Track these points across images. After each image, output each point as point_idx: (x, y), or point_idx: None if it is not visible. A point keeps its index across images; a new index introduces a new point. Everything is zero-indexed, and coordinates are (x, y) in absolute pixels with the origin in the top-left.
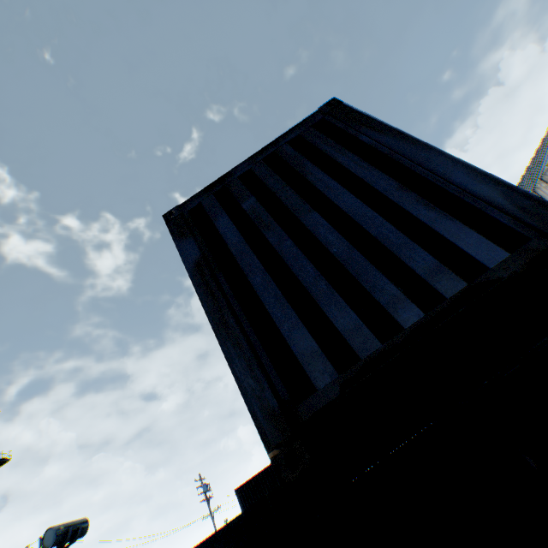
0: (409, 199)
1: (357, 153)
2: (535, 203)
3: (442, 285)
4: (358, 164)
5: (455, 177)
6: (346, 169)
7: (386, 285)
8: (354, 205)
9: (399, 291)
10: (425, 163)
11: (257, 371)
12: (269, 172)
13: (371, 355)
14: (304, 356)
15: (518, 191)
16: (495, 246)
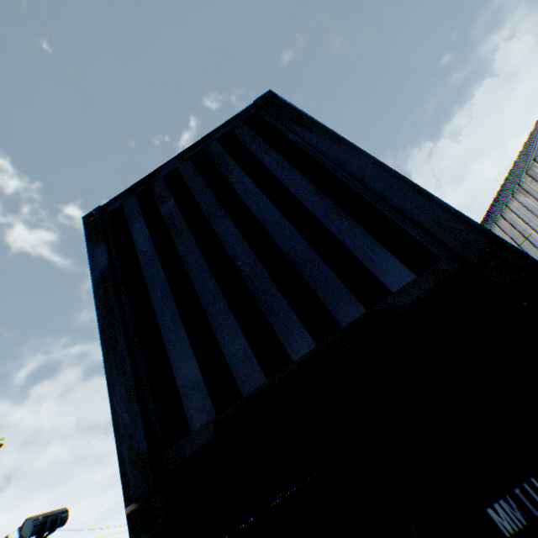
0: (324, 206)
1: (282, 152)
2: (451, 216)
3: (340, 310)
4: (280, 165)
5: (373, 183)
6: (268, 170)
7: (283, 307)
8: (268, 211)
9: (295, 315)
10: (346, 166)
11: (135, 404)
12: (193, 172)
13: (253, 392)
14: (186, 389)
15: (435, 201)
16: (402, 265)
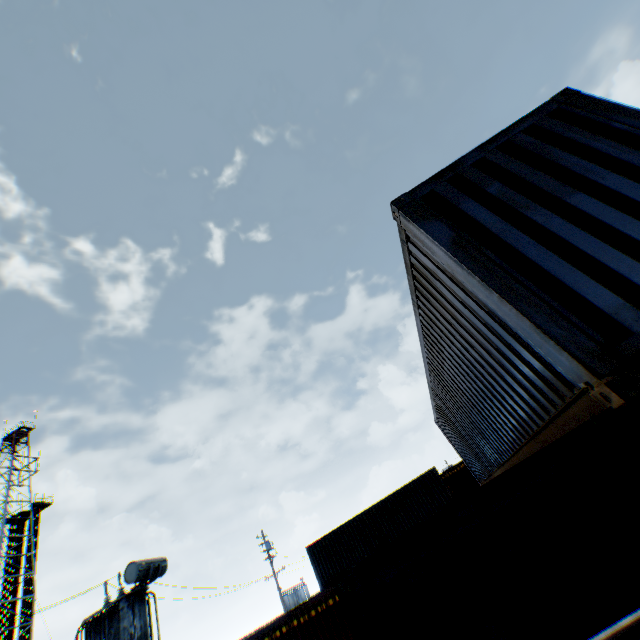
0: None
1: (612, 139)
2: None
3: None
4: (617, 149)
5: None
6: (603, 153)
7: None
8: (625, 185)
9: None
10: None
11: (562, 322)
12: (508, 159)
13: None
14: (610, 309)
15: None
16: None
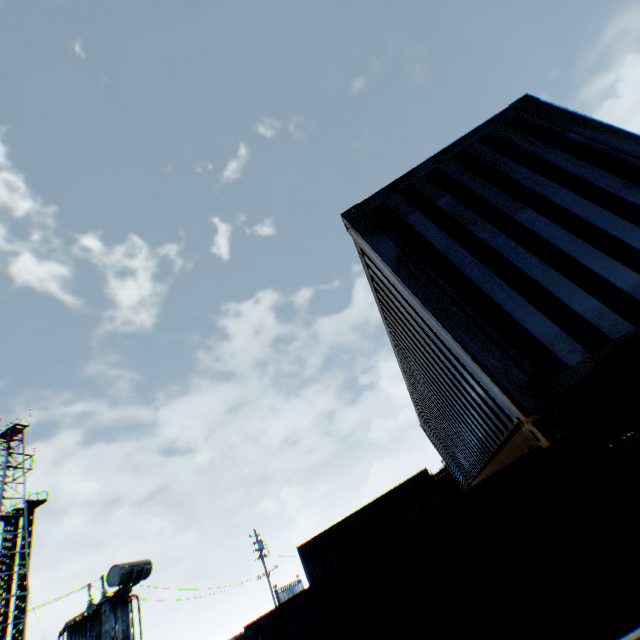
0: (639, 195)
1: (566, 151)
2: None
3: None
4: (570, 162)
5: None
6: (556, 167)
7: (628, 275)
8: (575, 201)
9: None
10: None
11: (496, 352)
12: (461, 171)
13: (622, 336)
14: (546, 339)
15: None
16: None
